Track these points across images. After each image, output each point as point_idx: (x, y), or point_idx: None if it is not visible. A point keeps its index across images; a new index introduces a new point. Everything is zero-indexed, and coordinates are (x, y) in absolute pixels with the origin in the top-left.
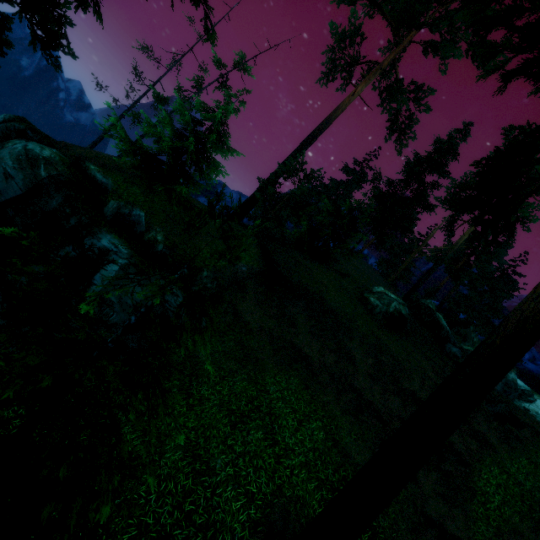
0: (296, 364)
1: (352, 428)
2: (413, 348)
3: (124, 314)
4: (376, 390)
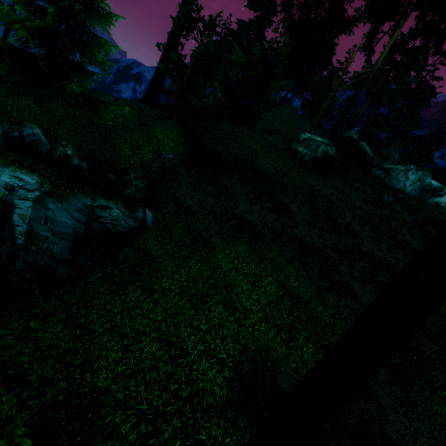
0: (241, 232)
1: (298, 272)
2: (343, 184)
3: (64, 242)
4: (314, 233)
